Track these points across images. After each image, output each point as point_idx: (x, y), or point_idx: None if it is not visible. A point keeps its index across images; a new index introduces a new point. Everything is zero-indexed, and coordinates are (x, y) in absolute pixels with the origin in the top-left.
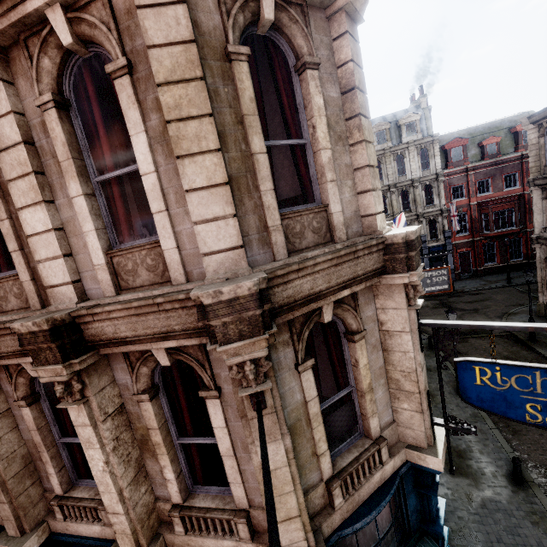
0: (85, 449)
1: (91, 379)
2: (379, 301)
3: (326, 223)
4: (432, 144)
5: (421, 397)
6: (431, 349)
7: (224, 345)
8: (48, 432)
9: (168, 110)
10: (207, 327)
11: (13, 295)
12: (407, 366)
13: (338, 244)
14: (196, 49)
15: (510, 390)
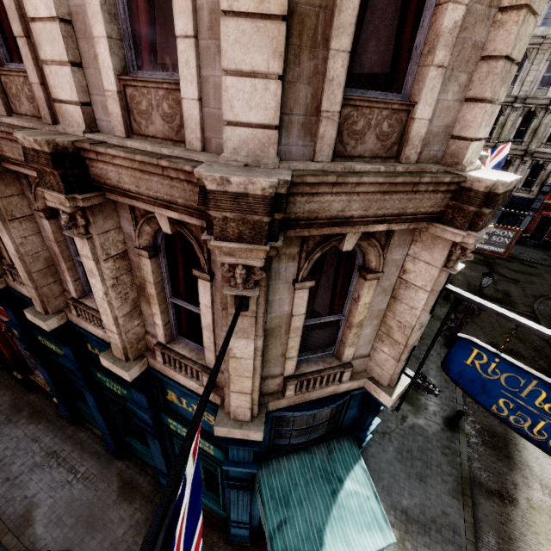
0: (88, 277)
1: (96, 218)
2: (415, 248)
3: (401, 130)
4: None
5: (405, 350)
6: (445, 299)
7: (219, 241)
8: (66, 247)
9: None
10: (206, 215)
11: (25, 96)
12: (407, 320)
13: (400, 166)
14: None
15: (495, 381)
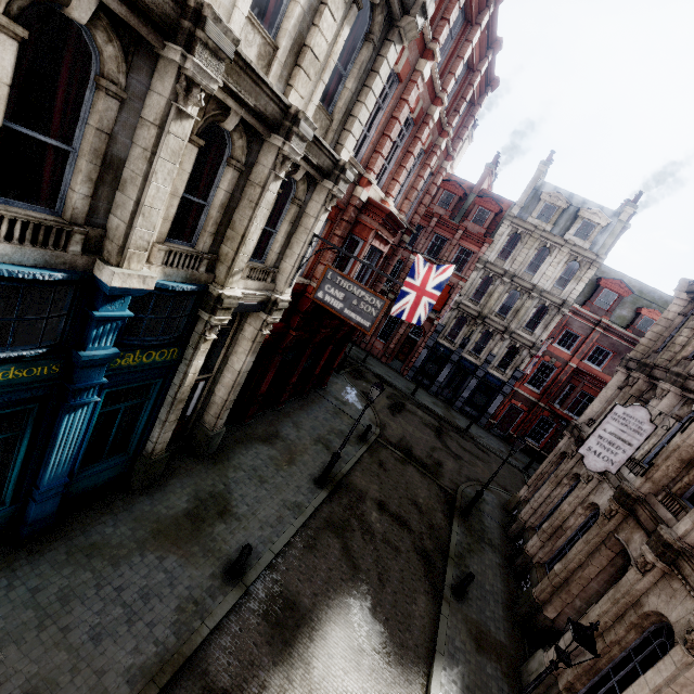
0: None
1: None
2: None
3: None
4: (589, 265)
5: None
6: (361, 439)
7: None
8: None
9: None
10: None
11: None
12: None
13: None
14: None
15: None
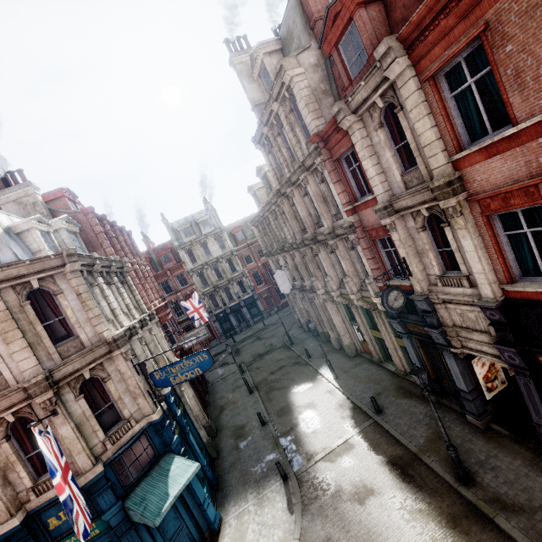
0: None
1: None
2: (116, 362)
3: (80, 342)
4: (222, 233)
5: (144, 393)
6: (243, 373)
7: (36, 398)
8: None
9: (0, 331)
10: (28, 394)
11: None
12: (134, 383)
13: (85, 349)
14: (8, 311)
15: (165, 376)
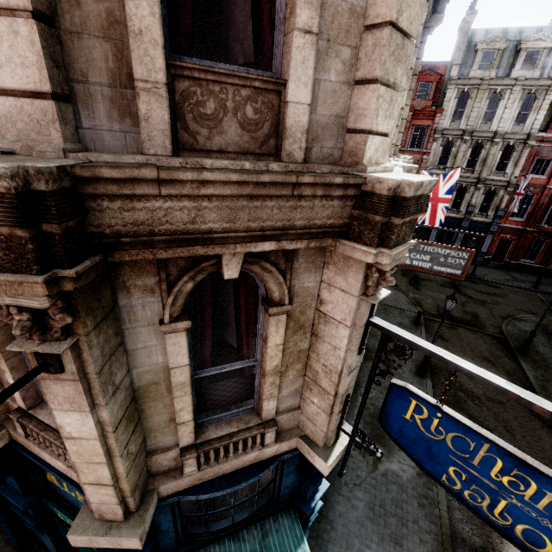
0: None
1: None
2: (329, 272)
3: (275, 118)
4: (545, 91)
5: (336, 400)
6: (416, 324)
7: None
8: None
9: None
10: None
11: None
12: (332, 363)
13: (275, 163)
14: None
15: (441, 443)
